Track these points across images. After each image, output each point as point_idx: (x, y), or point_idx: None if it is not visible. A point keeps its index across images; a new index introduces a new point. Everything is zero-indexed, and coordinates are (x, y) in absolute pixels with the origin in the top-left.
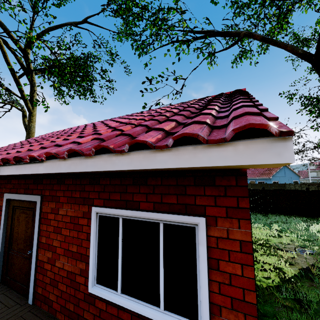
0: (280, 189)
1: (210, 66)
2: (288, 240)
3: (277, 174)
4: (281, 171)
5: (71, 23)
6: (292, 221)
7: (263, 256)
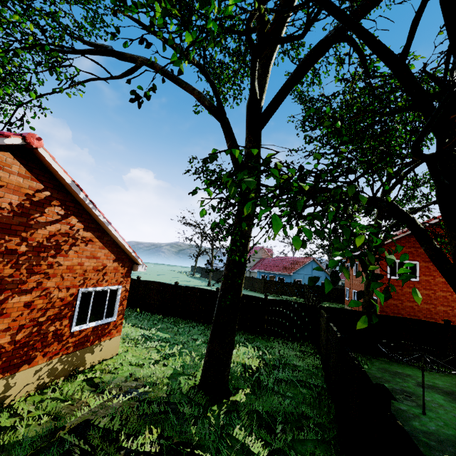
0: None
1: (7, 89)
2: (140, 374)
3: (302, 270)
4: (307, 267)
5: None
6: None
7: (46, 401)
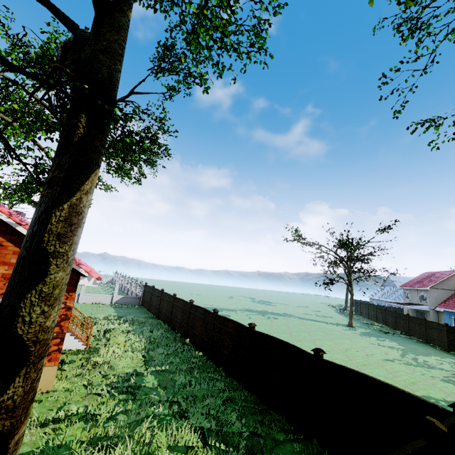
0: (272, 336)
1: None
2: None
3: None
4: None
5: (118, 100)
6: (174, 419)
7: None
